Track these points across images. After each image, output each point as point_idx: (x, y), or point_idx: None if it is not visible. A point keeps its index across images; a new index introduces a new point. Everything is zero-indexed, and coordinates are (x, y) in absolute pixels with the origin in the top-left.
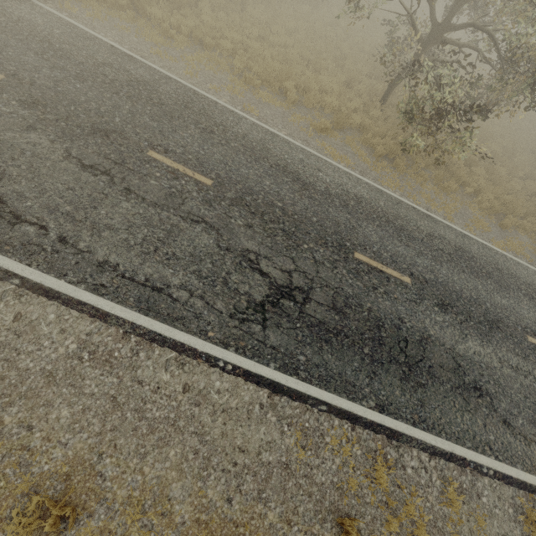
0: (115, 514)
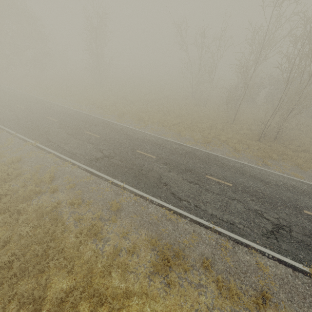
0: None
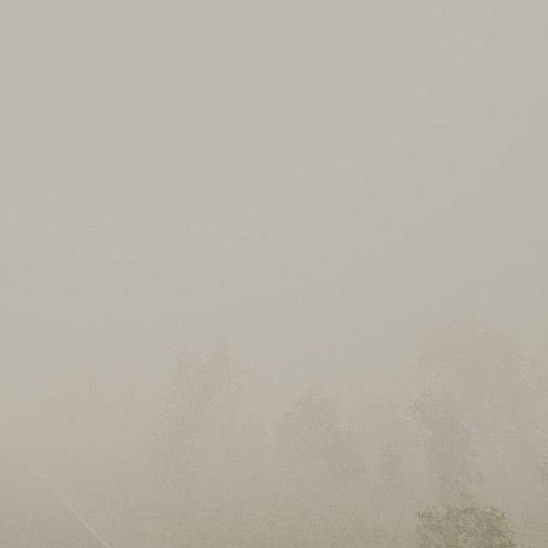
0: None
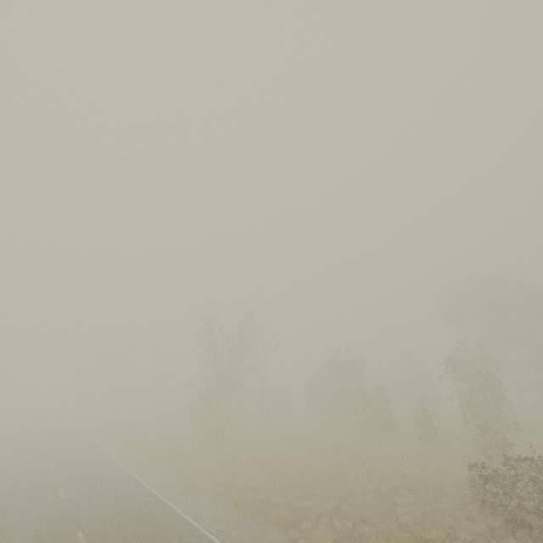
0: None
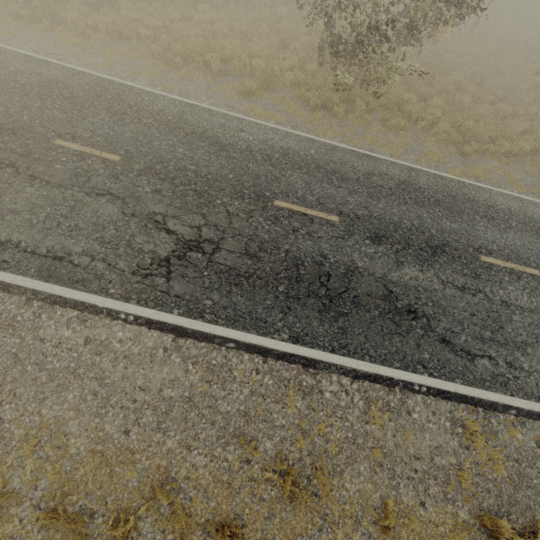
0: (12, 450)
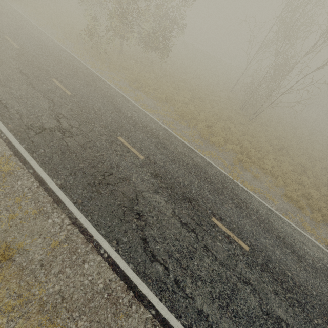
0: None
